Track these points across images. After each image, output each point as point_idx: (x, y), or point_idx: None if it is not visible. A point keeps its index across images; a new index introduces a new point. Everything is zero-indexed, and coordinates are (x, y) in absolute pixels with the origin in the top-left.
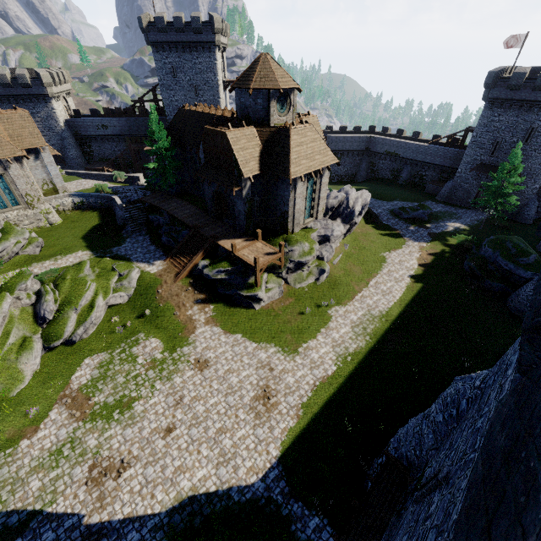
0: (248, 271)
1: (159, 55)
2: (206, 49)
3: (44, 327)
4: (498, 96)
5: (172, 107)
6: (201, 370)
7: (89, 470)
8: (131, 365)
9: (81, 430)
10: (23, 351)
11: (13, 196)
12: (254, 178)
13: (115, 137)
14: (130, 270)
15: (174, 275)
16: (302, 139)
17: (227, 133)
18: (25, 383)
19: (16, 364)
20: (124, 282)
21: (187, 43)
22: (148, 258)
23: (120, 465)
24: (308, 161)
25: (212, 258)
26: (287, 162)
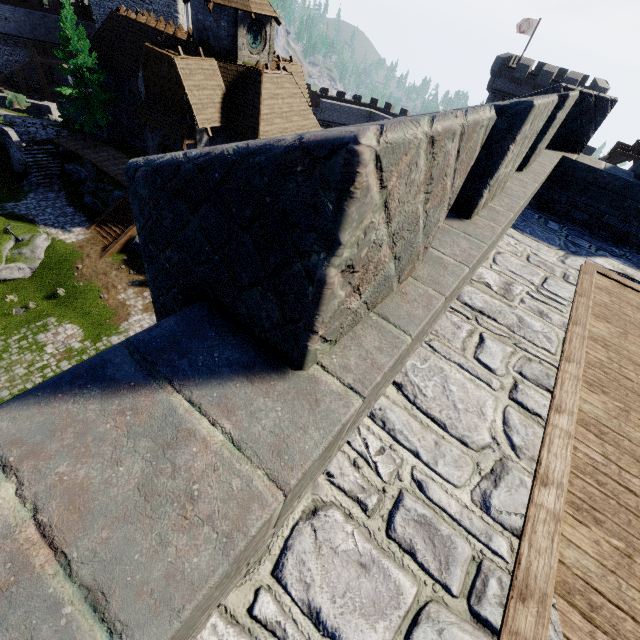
0: None
1: None
2: None
3: None
4: (501, 88)
5: (103, 10)
6: None
7: None
8: (36, 355)
9: None
10: None
11: None
12: (214, 132)
13: (8, 38)
14: (34, 234)
15: (101, 248)
16: (277, 90)
17: (176, 59)
18: None
19: None
20: (25, 250)
21: None
22: (62, 222)
23: None
24: (284, 121)
25: None
26: (256, 117)
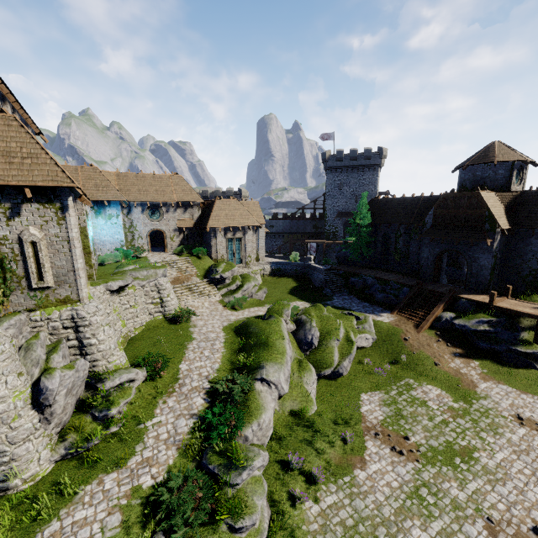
0: (516, 326)
1: (331, 175)
2: (371, 169)
3: (307, 354)
4: None
5: (332, 211)
6: (536, 430)
7: (489, 533)
8: (425, 409)
9: (426, 473)
10: (303, 371)
11: (239, 256)
12: (500, 234)
13: (276, 234)
14: (365, 315)
15: (412, 326)
16: None
17: (479, 192)
18: (315, 405)
19: (302, 383)
20: (366, 325)
21: (356, 166)
22: (370, 310)
23: (537, 537)
24: None
25: (453, 312)
26: None
